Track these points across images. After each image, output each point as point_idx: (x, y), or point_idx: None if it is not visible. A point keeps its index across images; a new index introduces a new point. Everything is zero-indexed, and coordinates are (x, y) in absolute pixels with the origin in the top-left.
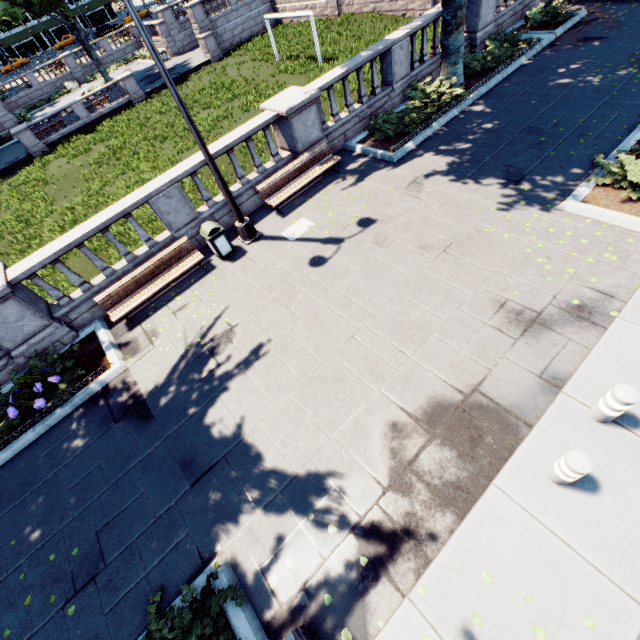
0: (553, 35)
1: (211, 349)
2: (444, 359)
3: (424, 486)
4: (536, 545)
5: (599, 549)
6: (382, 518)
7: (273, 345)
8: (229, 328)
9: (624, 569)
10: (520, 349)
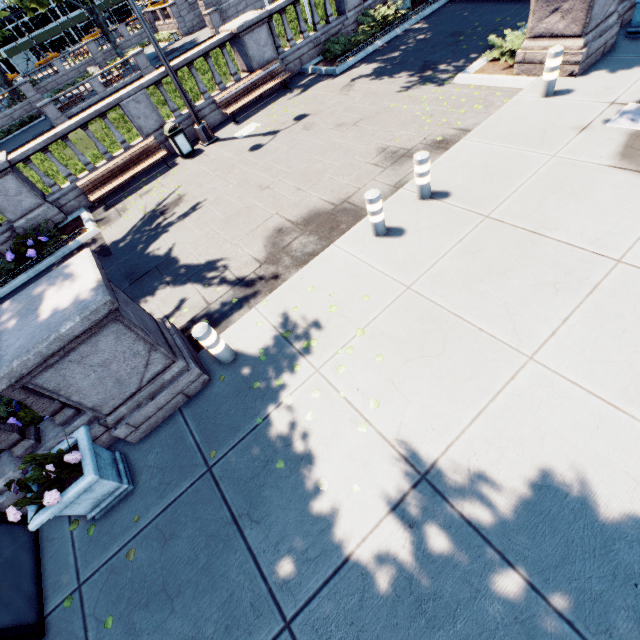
0: None
1: (162, 212)
2: (329, 188)
3: (289, 258)
4: (349, 269)
5: (389, 263)
6: (255, 279)
7: (208, 202)
8: (179, 198)
9: (401, 270)
10: (386, 173)
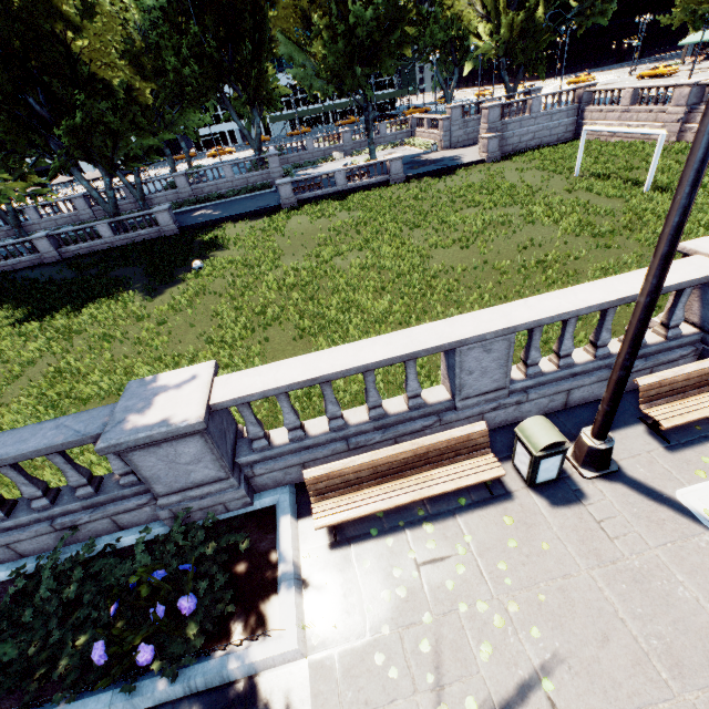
0: None
1: None
2: None
3: None
4: None
5: None
6: None
7: None
8: None
9: None
10: None
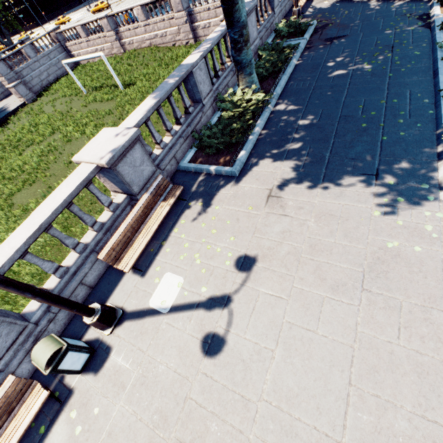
0: (305, 40)
1: None
2: None
3: None
4: None
5: None
6: None
7: None
8: None
9: None
10: None
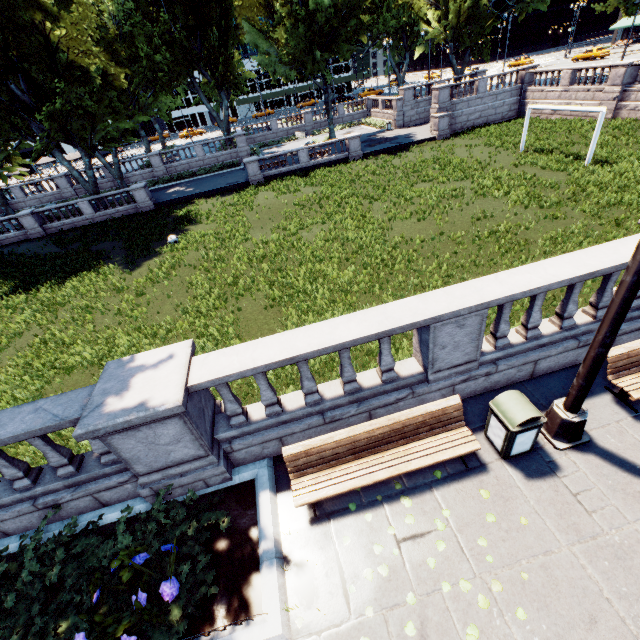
0: None
1: None
2: None
3: None
4: None
5: None
6: None
7: None
8: None
9: None
10: None
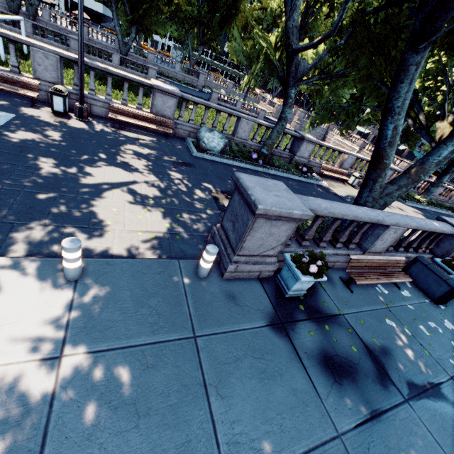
0: (453, 214)
1: None
2: None
3: None
4: None
5: None
6: None
7: None
8: None
9: None
10: None
